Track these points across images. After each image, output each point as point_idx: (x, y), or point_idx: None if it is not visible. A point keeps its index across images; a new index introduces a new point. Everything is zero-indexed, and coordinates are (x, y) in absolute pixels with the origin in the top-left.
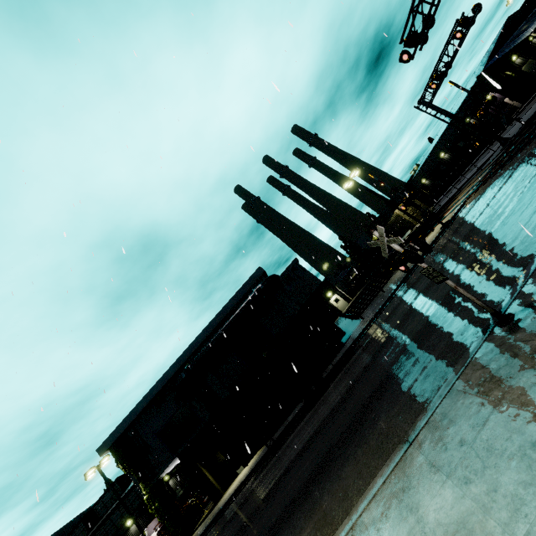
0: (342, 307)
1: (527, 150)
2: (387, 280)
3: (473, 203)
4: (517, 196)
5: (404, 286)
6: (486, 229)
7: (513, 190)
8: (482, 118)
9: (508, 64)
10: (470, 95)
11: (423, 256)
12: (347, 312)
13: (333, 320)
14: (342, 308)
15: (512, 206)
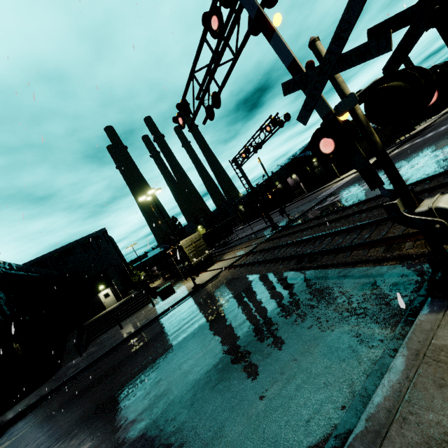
0: (109, 304)
1: (261, 269)
2: (147, 303)
3: (218, 284)
4: (179, 386)
5: (114, 354)
6: (132, 413)
7: (200, 350)
8: (268, 200)
9: (310, 162)
10: (284, 167)
11: (159, 317)
12: (94, 323)
13: (93, 315)
14: (109, 305)
15: (154, 417)
